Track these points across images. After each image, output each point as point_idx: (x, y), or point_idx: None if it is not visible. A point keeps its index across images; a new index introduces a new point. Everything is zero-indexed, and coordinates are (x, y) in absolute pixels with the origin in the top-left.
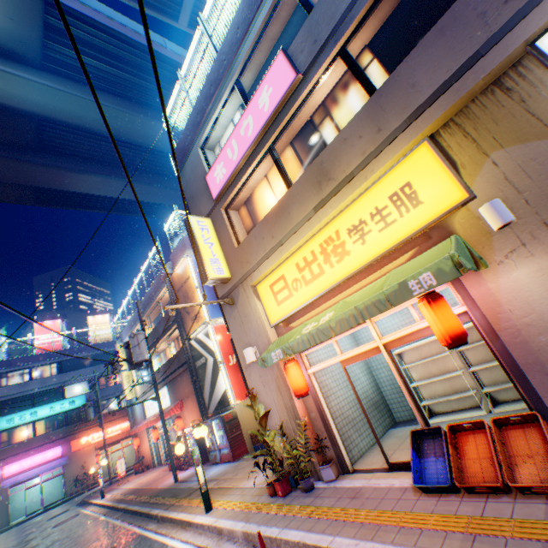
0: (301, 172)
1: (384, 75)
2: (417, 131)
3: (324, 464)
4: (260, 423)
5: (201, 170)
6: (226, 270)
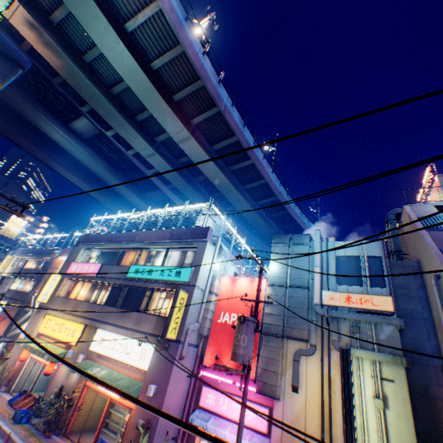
0: (85, 294)
1: (105, 297)
2: (85, 321)
3: (7, 385)
4: (4, 359)
5: (77, 256)
6: (48, 299)
